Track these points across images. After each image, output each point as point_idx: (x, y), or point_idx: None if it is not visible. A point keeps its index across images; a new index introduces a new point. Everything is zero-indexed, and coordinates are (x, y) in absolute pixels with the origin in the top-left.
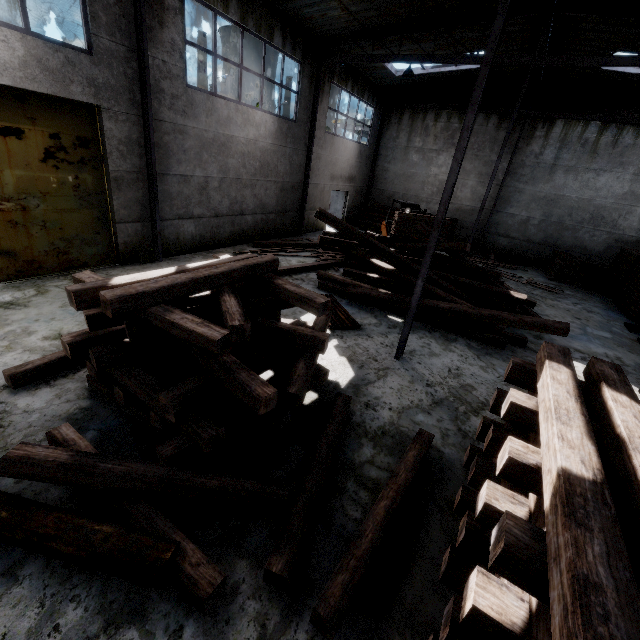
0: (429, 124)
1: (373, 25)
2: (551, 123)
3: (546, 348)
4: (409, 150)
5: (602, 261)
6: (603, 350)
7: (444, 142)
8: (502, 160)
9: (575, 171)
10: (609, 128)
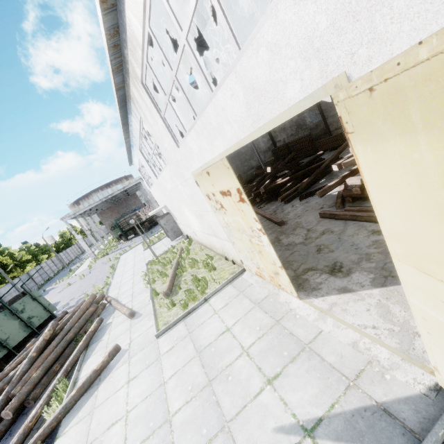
0: None
1: None
2: None
3: None
4: None
5: (267, 161)
6: None
7: None
8: None
9: None
10: None
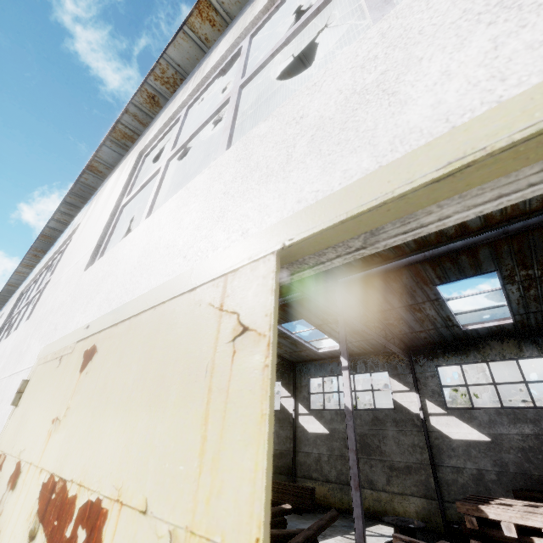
0: None
1: None
2: None
3: (465, 503)
4: None
5: None
6: (308, 525)
7: None
8: None
9: None
10: None
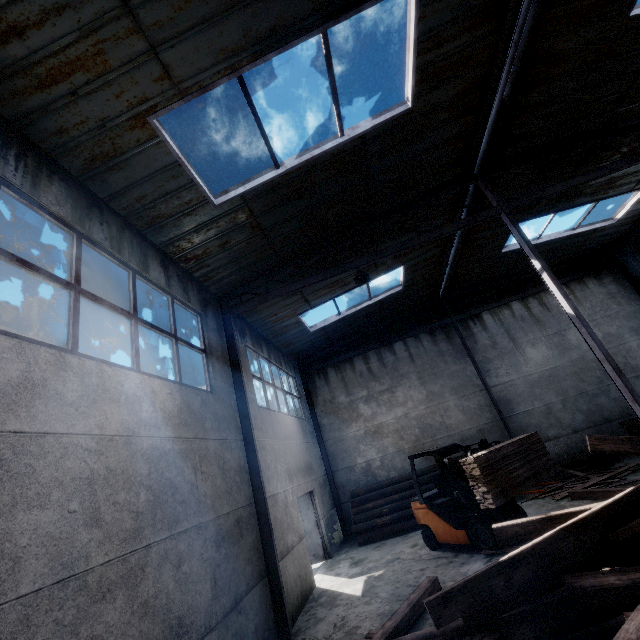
0: (362, 369)
1: (291, 251)
2: (478, 318)
3: None
4: (356, 404)
5: None
6: None
7: (390, 378)
8: (464, 365)
9: (540, 342)
10: (529, 301)
